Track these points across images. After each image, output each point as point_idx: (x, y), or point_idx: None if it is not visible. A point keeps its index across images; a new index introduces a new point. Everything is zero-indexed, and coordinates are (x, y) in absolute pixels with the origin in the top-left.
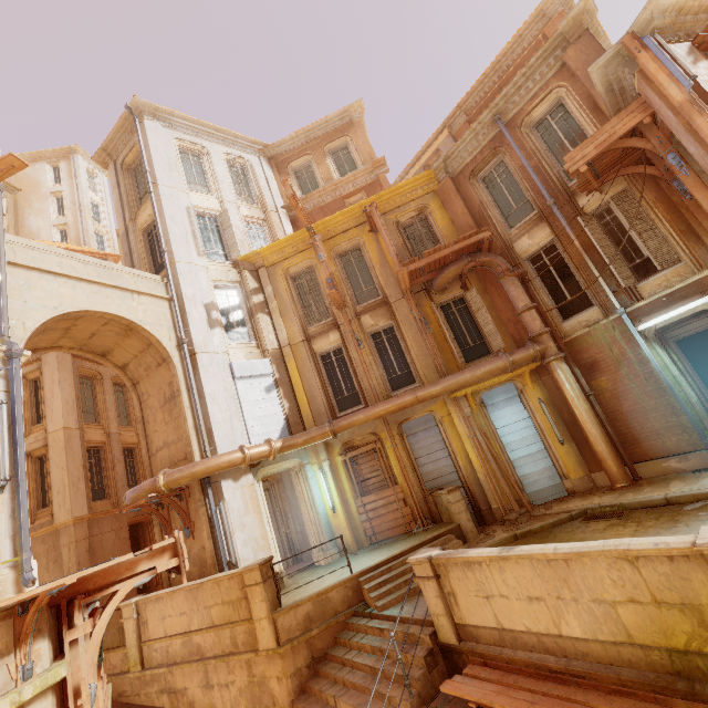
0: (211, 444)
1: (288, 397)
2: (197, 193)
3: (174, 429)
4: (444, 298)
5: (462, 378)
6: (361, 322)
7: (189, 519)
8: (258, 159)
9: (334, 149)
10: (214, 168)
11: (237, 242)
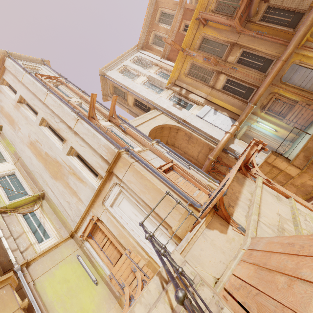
0: (214, 140)
1: (223, 111)
2: (136, 80)
3: (198, 146)
4: (259, 16)
5: (301, 33)
6: (228, 62)
7: (227, 165)
8: (139, 53)
9: (158, 19)
10: (133, 68)
11: (161, 81)
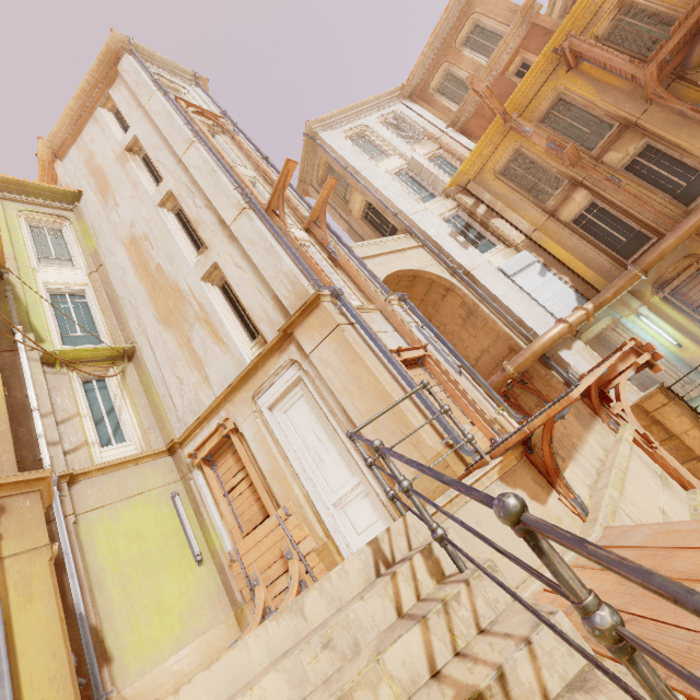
0: (527, 331)
1: (563, 273)
2: (382, 162)
3: (485, 337)
4: None
5: None
6: (605, 164)
7: (542, 394)
8: (401, 105)
9: (465, 39)
10: (380, 135)
11: (437, 176)
